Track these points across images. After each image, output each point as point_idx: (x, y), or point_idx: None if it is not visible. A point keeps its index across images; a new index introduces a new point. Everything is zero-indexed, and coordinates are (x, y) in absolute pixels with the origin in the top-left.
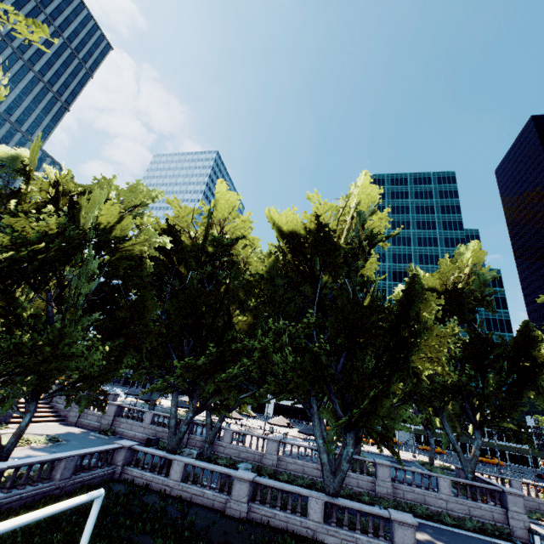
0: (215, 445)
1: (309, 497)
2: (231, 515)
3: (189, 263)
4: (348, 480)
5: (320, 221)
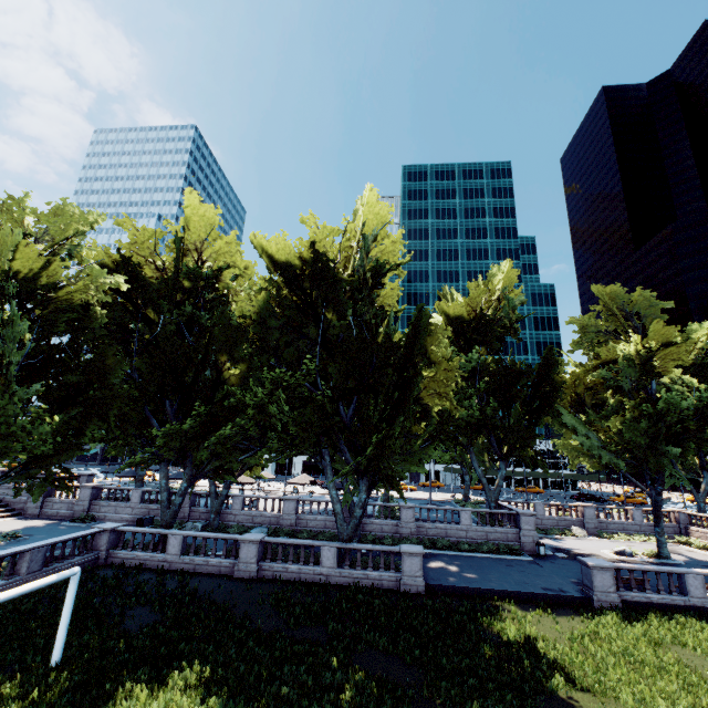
0: (224, 515)
1: (322, 547)
2: (240, 577)
3: (159, 305)
4: (372, 527)
5: (315, 249)
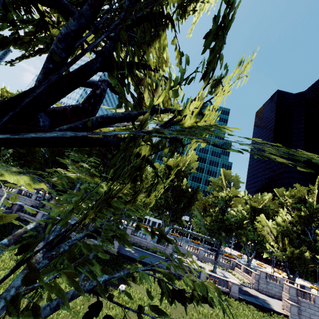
0: None
1: None
2: None
3: None
4: None
5: None
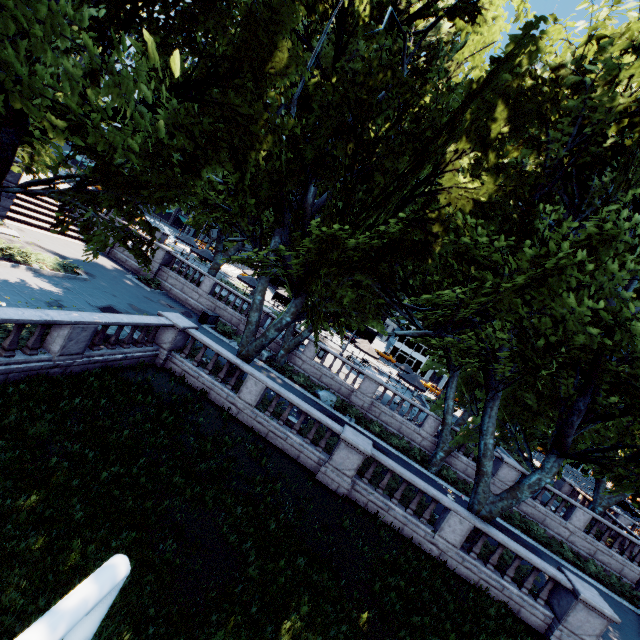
0: (291, 354)
1: (452, 512)
2: (324, 483)
3: None
4: (454, 462)
5: None
